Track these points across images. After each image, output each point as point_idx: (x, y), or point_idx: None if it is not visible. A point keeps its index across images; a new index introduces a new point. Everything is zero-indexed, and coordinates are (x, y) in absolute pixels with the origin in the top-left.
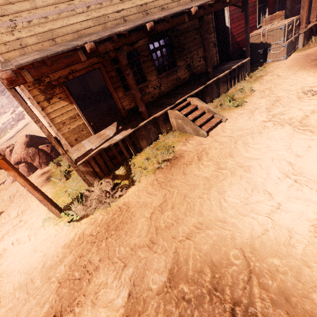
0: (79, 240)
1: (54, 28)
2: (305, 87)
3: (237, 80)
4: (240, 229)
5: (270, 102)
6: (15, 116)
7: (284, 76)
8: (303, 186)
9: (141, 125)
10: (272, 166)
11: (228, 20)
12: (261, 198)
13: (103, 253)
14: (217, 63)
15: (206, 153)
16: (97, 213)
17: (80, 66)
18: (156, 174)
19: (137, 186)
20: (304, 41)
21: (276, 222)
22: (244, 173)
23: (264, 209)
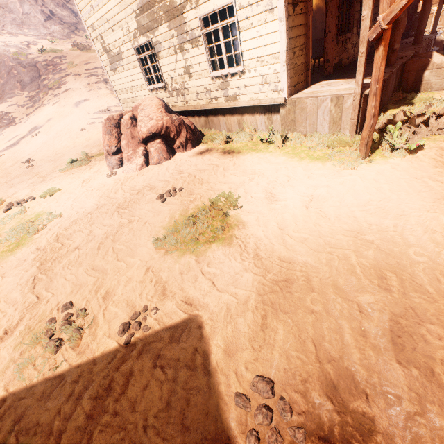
0: None
1: None
2: None
3: None
4: None
5: None
6: None
7: None
8: None
9: (397, 68)
10: None
11: None
12: None
13: None
14: None
15: None
16: (430, 144)
17: None
18: None
19: None
20: None
21: None
22: None
23: None
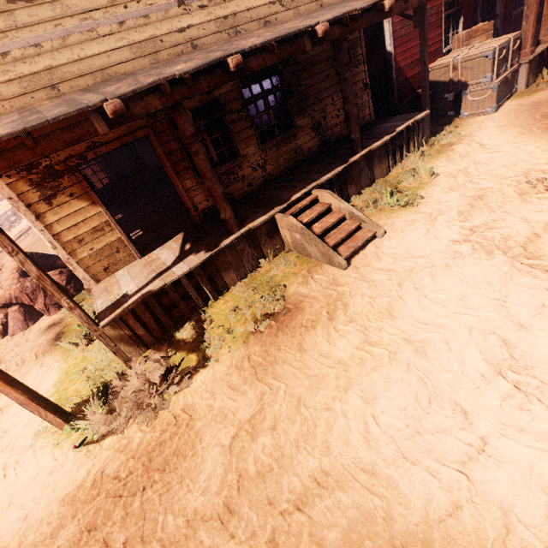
0: (94, 488)
1: (55, 65)
2: (532, 171)
3: (406, 152)
4: (405, 496)
5: (466, 200)
6: None
7: (492, 146)
8: (532, 402)
9: (225, 245)
10: (469, 345)
11: (389, 40)
12: (448, 422)
13: (134, 527)
14: (371, 119)
15: (345, 306)
16: (134, 425)
17: (109, 134)
18: (249, 344)
19: (213, 370)
20: (528, 77)
21: (477, 485)
22: (416, 358)
23: (454, 450)
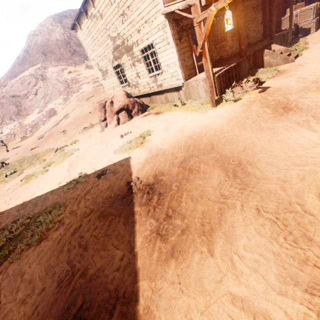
0: (250, 102)
1: None
2: None
3: (285, 44)
4: None
5: None
6: (45, 113)
7: None
8: None
9: (244, 58)
10: None
11: (268, 6)
12: None
13: (281, 95)
14: (262, 38)
15: (305, 63)
16: (246, 96)
17: None
18: (272, 78)
19: (264, 84)
20: None
21: None
22: None
23: None
